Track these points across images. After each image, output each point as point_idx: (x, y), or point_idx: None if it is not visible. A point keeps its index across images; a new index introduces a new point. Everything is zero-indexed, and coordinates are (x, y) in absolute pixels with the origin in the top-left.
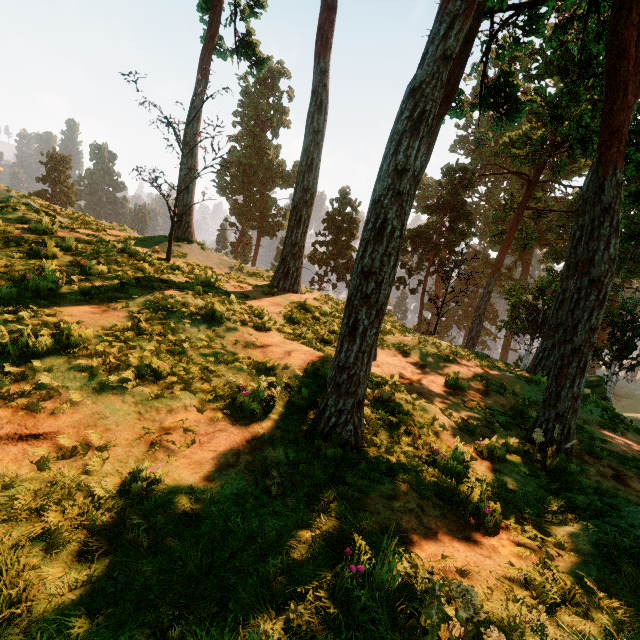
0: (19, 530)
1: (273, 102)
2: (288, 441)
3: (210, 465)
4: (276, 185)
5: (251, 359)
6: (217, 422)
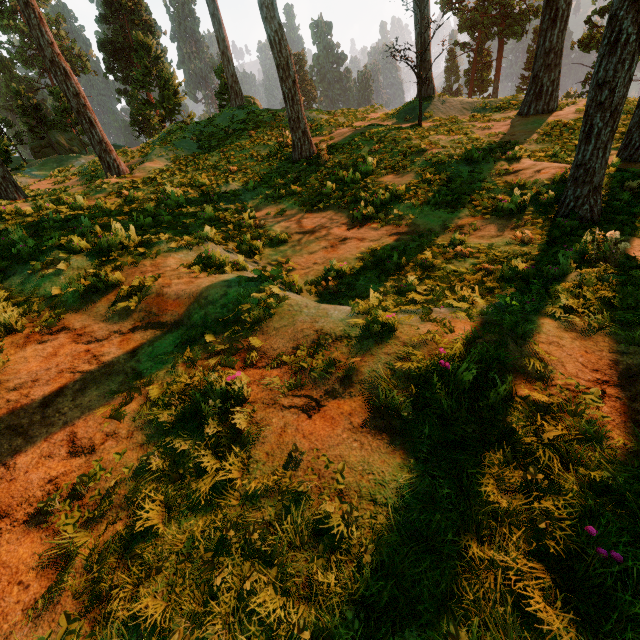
0: (420, 254)
1: None
2: (536, 224)
3: (487, 237)
4: None
5: (505, 183)
6: (487, 220)
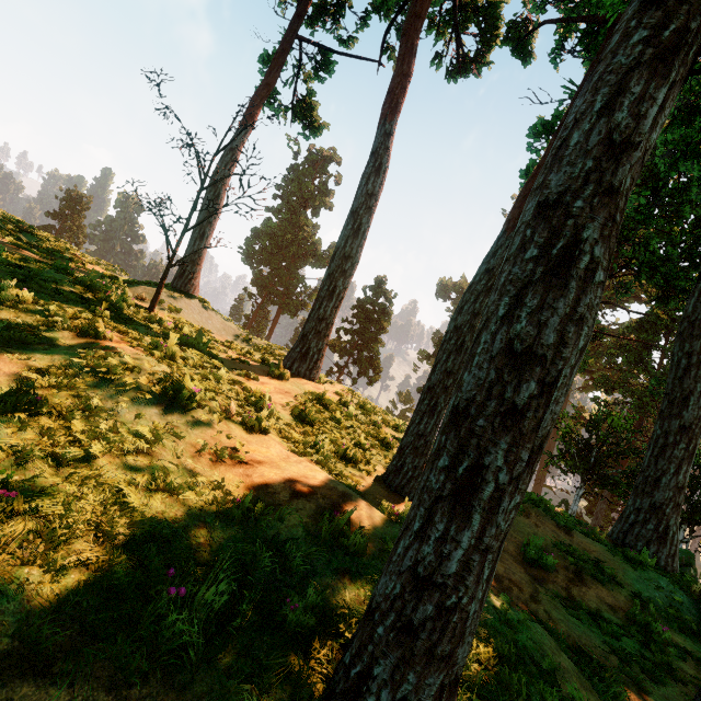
0: None
1: (319, 183)
2: None
3: None
4: (307, 263)
5: (220, 488)
6: (66, 693)
